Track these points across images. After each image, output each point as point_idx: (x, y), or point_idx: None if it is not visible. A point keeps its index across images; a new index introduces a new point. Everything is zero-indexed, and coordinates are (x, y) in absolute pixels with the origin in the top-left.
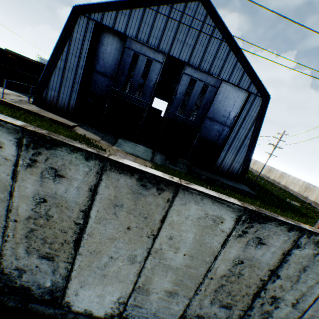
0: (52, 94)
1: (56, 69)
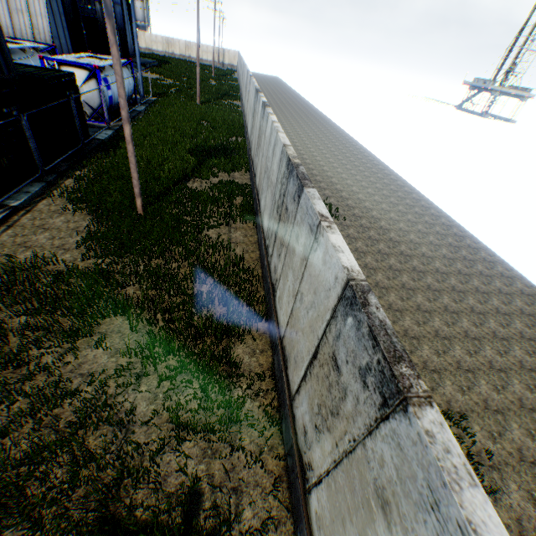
0: (58, 47)
1: (46, 5)
